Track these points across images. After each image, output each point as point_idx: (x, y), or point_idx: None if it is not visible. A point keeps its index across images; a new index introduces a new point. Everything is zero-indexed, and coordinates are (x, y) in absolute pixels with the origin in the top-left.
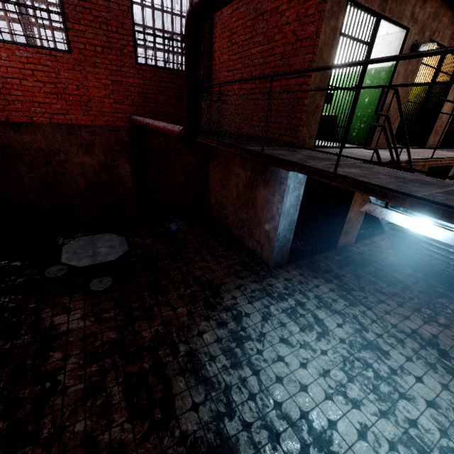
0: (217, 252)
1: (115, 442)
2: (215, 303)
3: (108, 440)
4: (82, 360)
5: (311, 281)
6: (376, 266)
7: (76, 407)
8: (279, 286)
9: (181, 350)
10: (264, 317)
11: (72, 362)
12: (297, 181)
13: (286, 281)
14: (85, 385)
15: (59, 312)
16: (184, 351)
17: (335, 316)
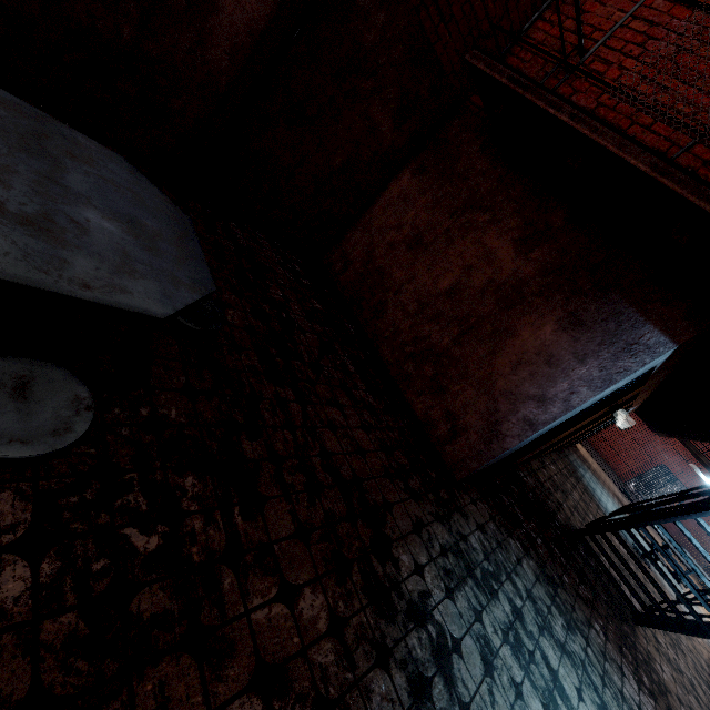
0: (356, 388)
1: None
2: (388, 585)
3: None
4: None
5: (508, 543)
6: (554, 528)
7: None
8: (477, 547)
9: None
10: (486, 658)
11: None
12: (650, 365)
13: (480, 532)
14: None
15: None
16: None
17: (567, 663)
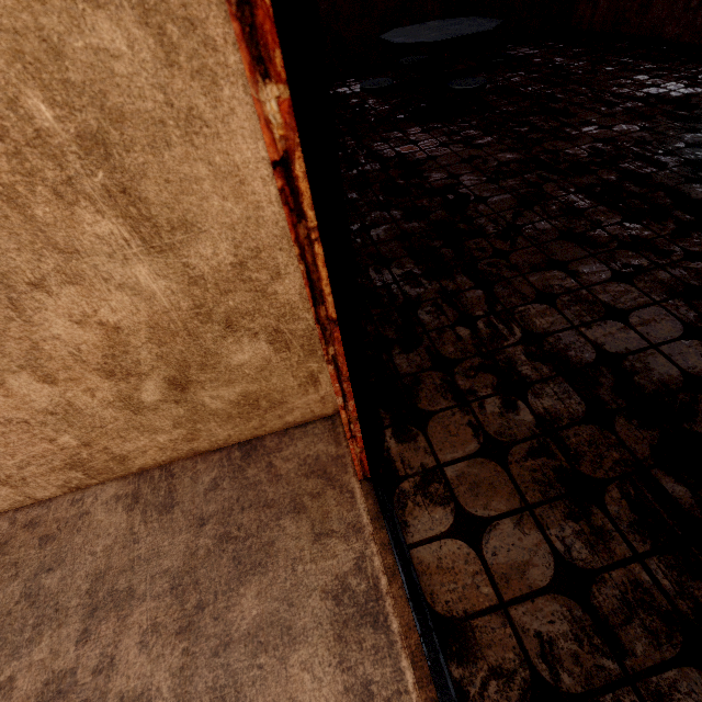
0: (639, 66)
1: (622, 237)
2: (695, 116)
3: (609, 236)
4: (483, 178)
5: None
6: None
7: (519, 212)
8: None
9: (667, 162)
10: None
11: (468, 179)
12: None
13: None
14: (512, 196)
15: (398, 144)
16: (674, 162)
17: None
